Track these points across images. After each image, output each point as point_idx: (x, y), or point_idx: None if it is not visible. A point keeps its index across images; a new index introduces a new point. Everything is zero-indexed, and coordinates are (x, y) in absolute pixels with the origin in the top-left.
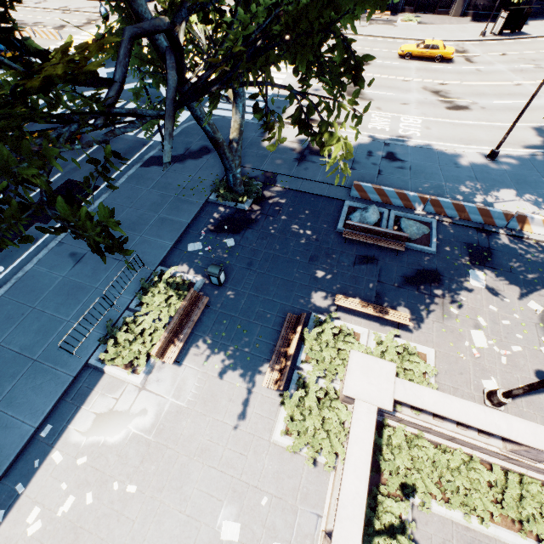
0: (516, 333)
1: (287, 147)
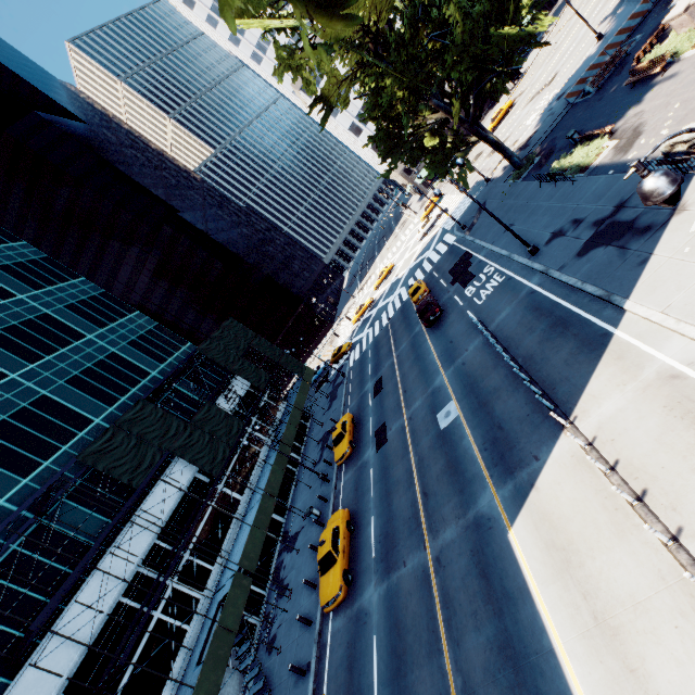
0: None
1: None
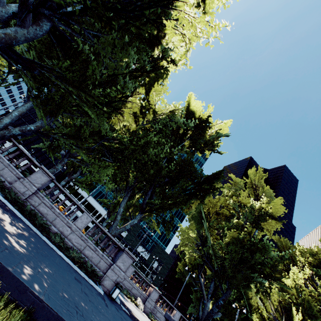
0: None
1: None
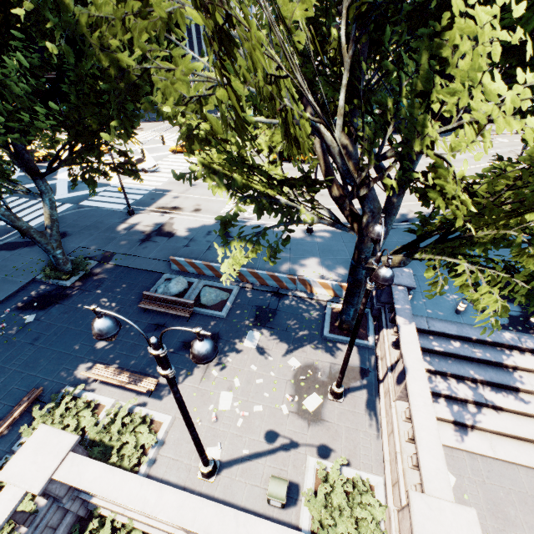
0: (265, 392)
1: (139, 230)
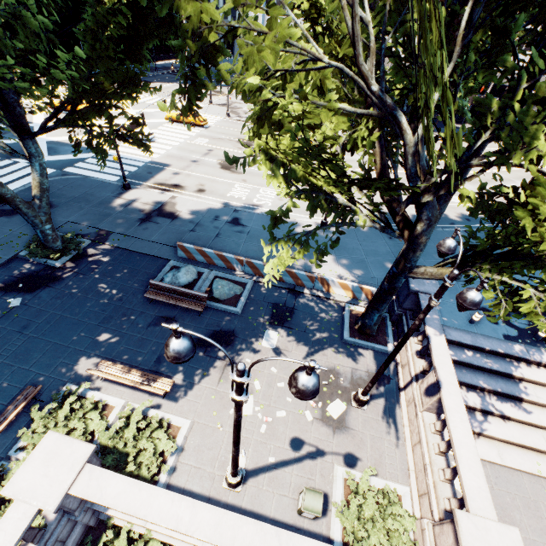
0: (287, 396)
1: (137, 208)
